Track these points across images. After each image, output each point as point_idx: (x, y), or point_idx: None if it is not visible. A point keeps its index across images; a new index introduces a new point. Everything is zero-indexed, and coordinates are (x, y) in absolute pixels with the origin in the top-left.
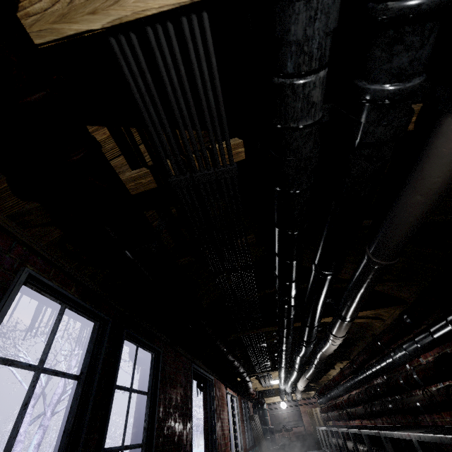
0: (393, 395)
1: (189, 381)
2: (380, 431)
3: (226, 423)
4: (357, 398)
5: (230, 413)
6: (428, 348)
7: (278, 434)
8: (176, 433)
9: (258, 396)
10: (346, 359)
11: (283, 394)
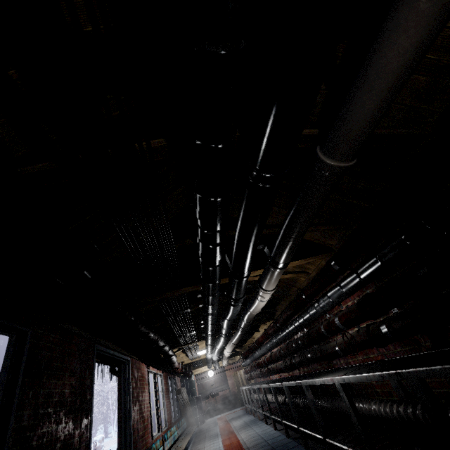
0: (313, 344)
1: (89, 366)
2: (301, 380)
3: (146, 404)
4: (279, 354)
5: (153, 392)
6: (352, 291)
7: (205, 401)
8: (58, 439)
9: (185, 369)
10: (270, 320)
11: (210, 363)
